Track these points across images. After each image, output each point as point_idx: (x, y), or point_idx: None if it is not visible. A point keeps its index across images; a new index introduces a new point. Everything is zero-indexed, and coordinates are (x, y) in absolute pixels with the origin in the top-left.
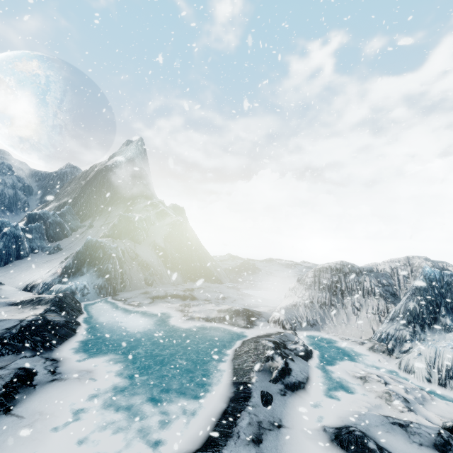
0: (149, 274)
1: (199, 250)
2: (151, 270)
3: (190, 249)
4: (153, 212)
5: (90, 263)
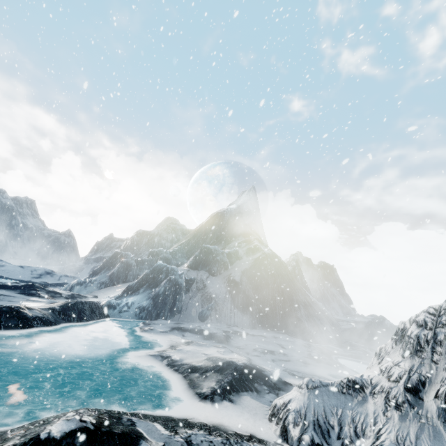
0: (207, 307)
1: (286, 291)
2: (211, 303)
3: (271, 287)
4: (244, 248)
5: (150, 285)
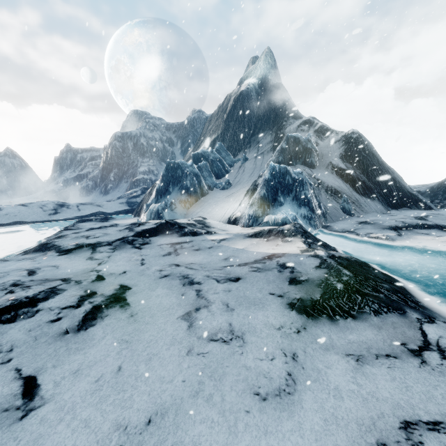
0: (344, 201)
1: (388, 169)
2: (344, 196)
3: (378, 168)
4: (310, 131)
5: (283, 192)
